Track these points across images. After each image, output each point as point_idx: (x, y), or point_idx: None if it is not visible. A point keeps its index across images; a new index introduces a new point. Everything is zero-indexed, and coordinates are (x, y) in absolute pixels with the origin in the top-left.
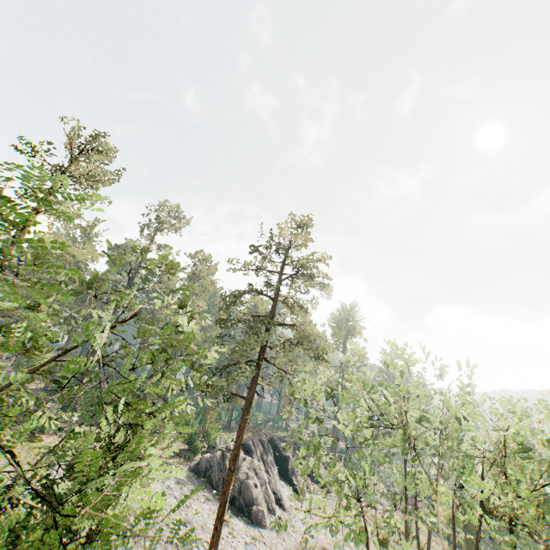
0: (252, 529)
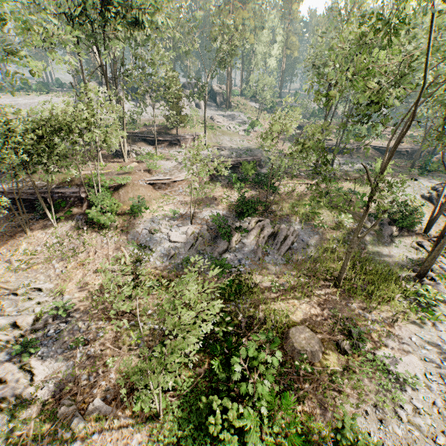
0: None
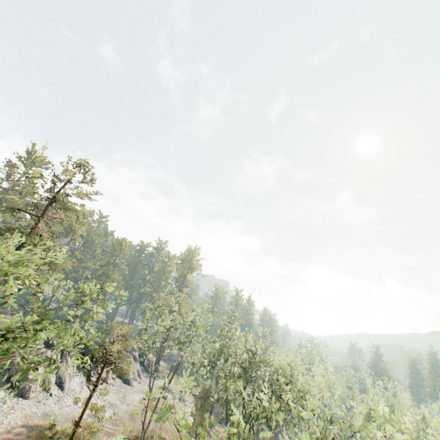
0: (12, 399)
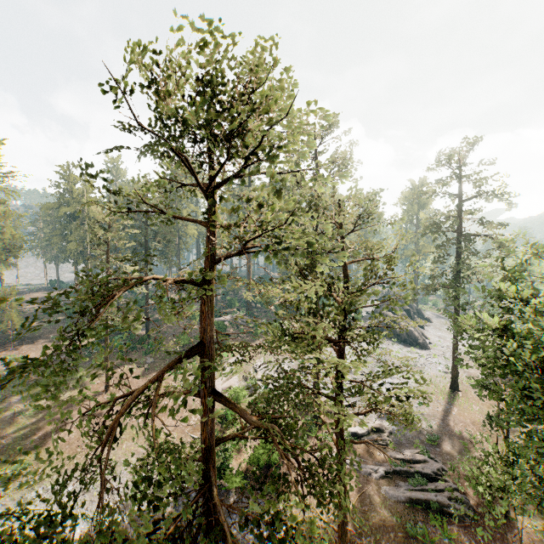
0: (425, 352)
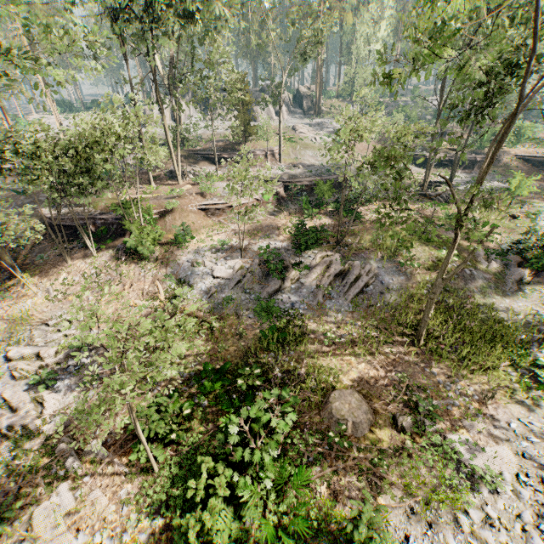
0: None
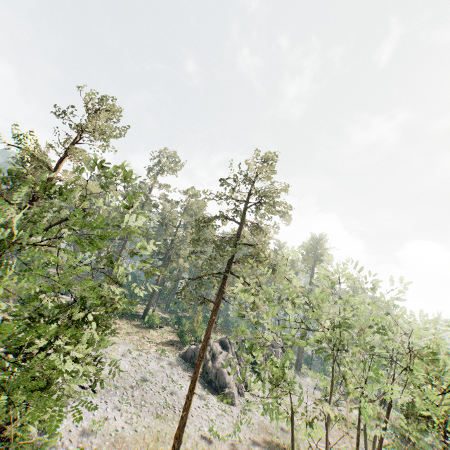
0: (223, 405)
